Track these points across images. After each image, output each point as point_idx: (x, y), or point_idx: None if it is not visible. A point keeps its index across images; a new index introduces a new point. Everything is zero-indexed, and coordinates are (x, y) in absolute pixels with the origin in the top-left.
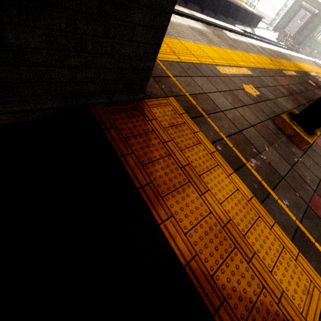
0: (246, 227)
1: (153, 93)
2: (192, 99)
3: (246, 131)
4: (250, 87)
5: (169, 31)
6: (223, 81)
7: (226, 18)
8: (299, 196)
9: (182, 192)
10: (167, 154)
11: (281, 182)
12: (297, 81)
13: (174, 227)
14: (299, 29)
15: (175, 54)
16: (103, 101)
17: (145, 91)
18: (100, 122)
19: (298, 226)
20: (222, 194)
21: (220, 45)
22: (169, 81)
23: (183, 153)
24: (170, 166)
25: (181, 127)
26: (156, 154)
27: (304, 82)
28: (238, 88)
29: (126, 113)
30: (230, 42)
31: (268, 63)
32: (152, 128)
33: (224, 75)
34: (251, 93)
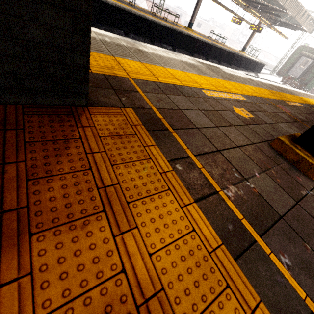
0: (193, 309)
1: (106, 102)
2: (159, 112)
3: (228, 151)
4: (241, 110)
5: (156, 61)
6: (207, 102)
7: (230, 65)
8: (312, 250)
9: (80, 227)
10: (86, 167)
11: (278, 223)
12: (303, 111)
13: (20, 301)
14: (303, 73)
15: (155, 76)
16: (23, 102)
17: (96, 100)
18: (0, 121)
19: (312, 313)
20: (162, 236)
21: (213, 76)
22: (135, 95)
23: (115, 168)
24: (80, 185)
25: (128, 138)
26: (65, 166)
27: (312, 112)
28: (227, 109)
29: (51, 116)
30: (225, 75)
31: (267, 94)
32: (80, 135)
33: (211, 97)
34: (242, 115)
